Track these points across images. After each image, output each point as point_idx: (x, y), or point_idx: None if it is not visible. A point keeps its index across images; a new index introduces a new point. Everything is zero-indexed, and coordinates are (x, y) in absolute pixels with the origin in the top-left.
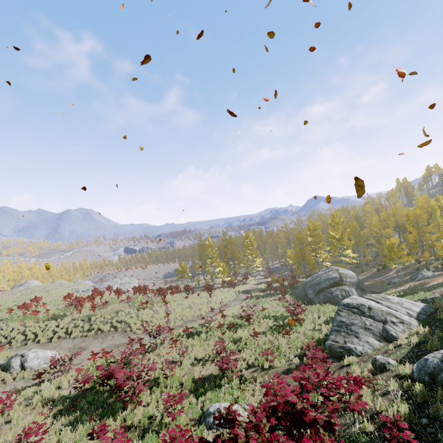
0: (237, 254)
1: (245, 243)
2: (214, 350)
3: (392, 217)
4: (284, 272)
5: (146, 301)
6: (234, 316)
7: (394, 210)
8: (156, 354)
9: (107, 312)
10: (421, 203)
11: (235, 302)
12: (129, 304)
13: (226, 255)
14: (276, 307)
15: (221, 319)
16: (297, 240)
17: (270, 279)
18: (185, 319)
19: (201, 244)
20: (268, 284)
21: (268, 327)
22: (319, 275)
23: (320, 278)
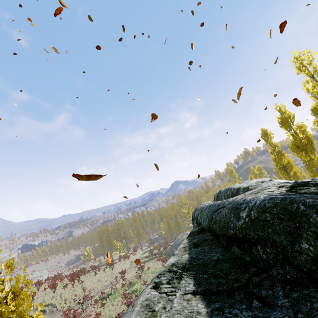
0: (128, 233)
1: (133, 225)
2: (122, 300)
3: (212, 196)
4: (160, 240)
5: (66, 284)
6: (131, 278)
7: (212, 192)
8: (84, 315)
9: (34, 301)
10: (222, 187)
11: (130, 270)
12: (50, 290)
13: (120, 235)
14: (156, 266)
15: (123, 282)
16: (164, 218)
17: (152, 247)
18: (96, 290)
19: (100, 230)
20: (150, 251)
21: (152, 278)
22: (178, 238)
23: (179, 240)
